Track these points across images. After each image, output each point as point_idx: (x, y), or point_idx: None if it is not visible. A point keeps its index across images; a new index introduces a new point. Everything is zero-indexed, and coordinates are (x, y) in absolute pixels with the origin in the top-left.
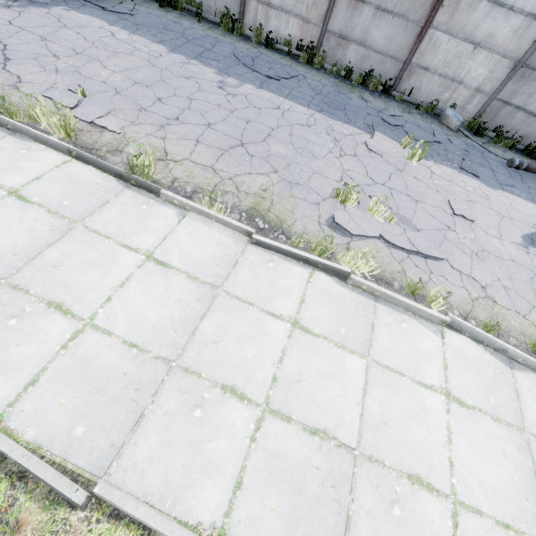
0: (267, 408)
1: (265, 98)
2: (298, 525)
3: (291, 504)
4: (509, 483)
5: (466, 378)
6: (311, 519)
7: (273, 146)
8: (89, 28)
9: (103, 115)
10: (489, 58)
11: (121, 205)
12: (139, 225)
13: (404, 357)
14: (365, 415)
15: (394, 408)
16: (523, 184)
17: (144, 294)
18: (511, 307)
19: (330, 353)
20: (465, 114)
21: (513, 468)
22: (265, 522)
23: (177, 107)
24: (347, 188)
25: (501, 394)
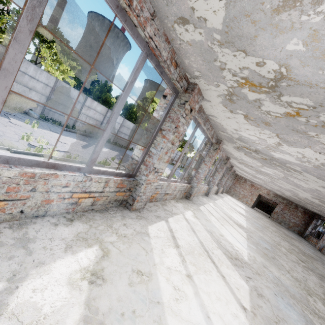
0: None
1: None
2: None
3: None
4: None
5: None
6: None
7: None
8: None
9: None
10: (37, 94)
11: None
12: None
13: None
14: None
15: None
16: (71, 135)
17: None
18: None
19: None
20: (36, 113)
21: None
22: None
23: None
24: (29, 134)
25: None
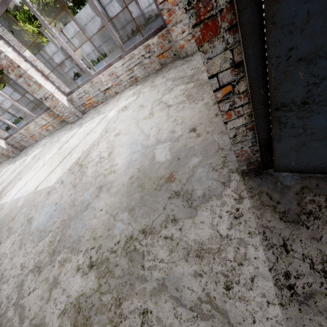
0: None
1: None
2: None
3: None
4: None
5: None
6: None
7: None
8: None
9: None
10: None
11: None
12: None
13: None
14: None
15: None
16: None
17: None
18: None
19: None
20: None
21: None
22: None
23: None
24: None
25: None
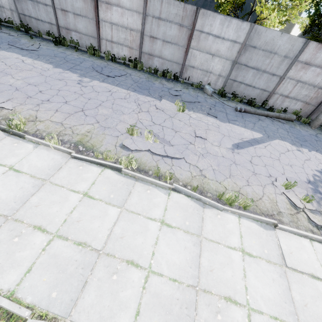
0: (56, 235)
1: (104, 87)
2: (57, 287)
3: (55, 278)
4: (183, 261)
5: (176, 214)
6: (65, 284)
7: (100, 110)
8: (9, 59)
9: (4, 101)
10: (220, 60)
11: (2, 144)
12: (10, 153)
13: (143, 206)
14: (111, 235)
15: (129, 230)
16: (242, 119)
17: (2, 186)
18: (213, 179)
19: (101, 207)
20: (217, 87)
21: (188, 254)
22: (39, 286)
23: (50, 95)
24: (130, 128)
25: (193, 220)
